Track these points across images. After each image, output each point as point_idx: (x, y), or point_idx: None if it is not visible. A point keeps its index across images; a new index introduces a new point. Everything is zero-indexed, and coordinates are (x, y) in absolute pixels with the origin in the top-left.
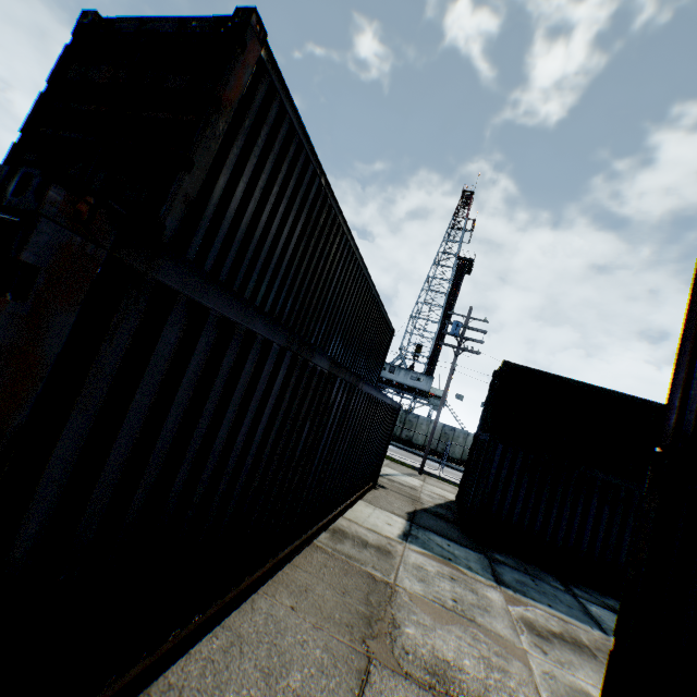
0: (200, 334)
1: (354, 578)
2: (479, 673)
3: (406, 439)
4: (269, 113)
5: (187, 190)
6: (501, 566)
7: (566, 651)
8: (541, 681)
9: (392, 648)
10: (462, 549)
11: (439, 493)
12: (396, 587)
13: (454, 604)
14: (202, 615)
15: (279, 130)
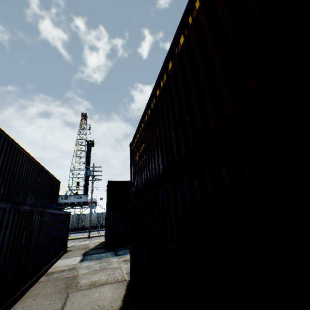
0: None
1: (60, 281)
2: (106, 277)
3: (82, 227)
4: None
5: None
6: (119, 251)
7: None
8: (124, 269)
9: (77, 287)
10: (105, 253)
11: (98, 241)
12: (78, 274)
13: (100, 268)
14: None
15: None
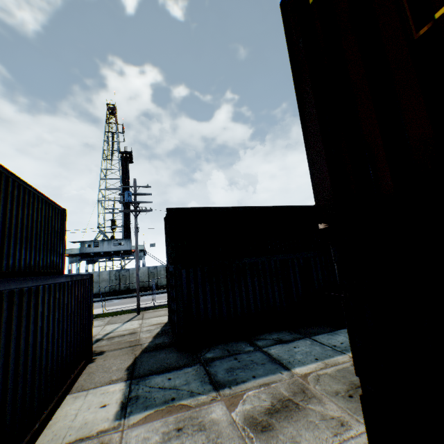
0: None
1: None
2: None
3: (125, 289)
4: None
5: None
6: (213, 365)
7: (285, 426)
8: None
9: None
10: (181, 373)
11: (156, 323)
12: None
13: None
14: None
15: None
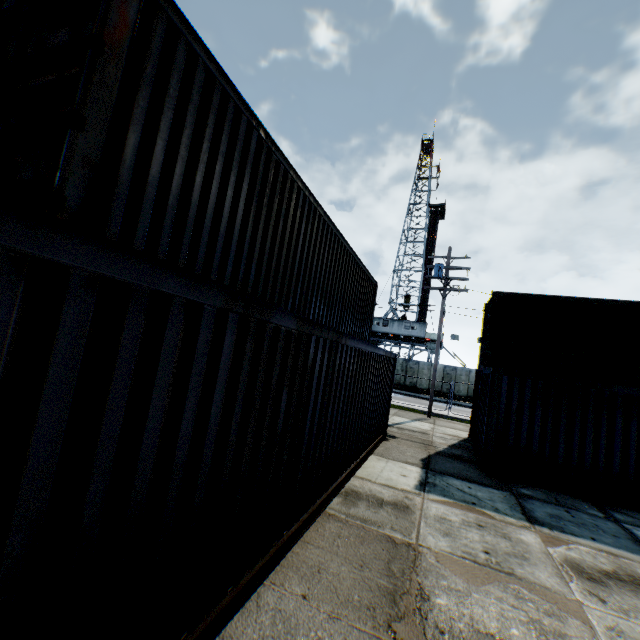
0: (63, 303)
1: (372, 546)
2: None
3: (411, 385)
4: (176, 58)
5: (85, 151)
6: (530, 502)
7: (627, 595)
8: None
9: (424, 629)
10: (484, 490)
11: (451, 434)
12: (420, 548)
13: (487, 558)
14: (189, 634)
15: (193, 77)
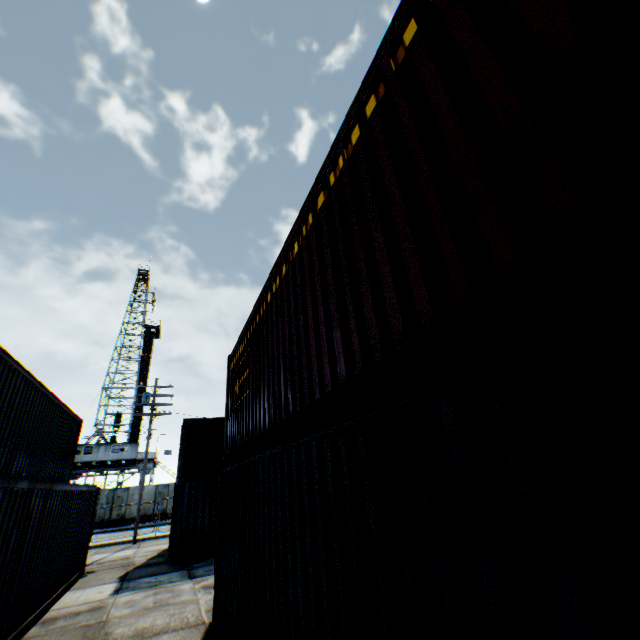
0: None
1: (72, 632)
2: (166, 620)
3: (119, 518)
4: None
5: None
6: (197, 568)
7: None
8: (204, 603)
9: None
10: (168, 574)
11: (154, 549)
12: (109, 618)
13: (155, 603)
14: None
15: None
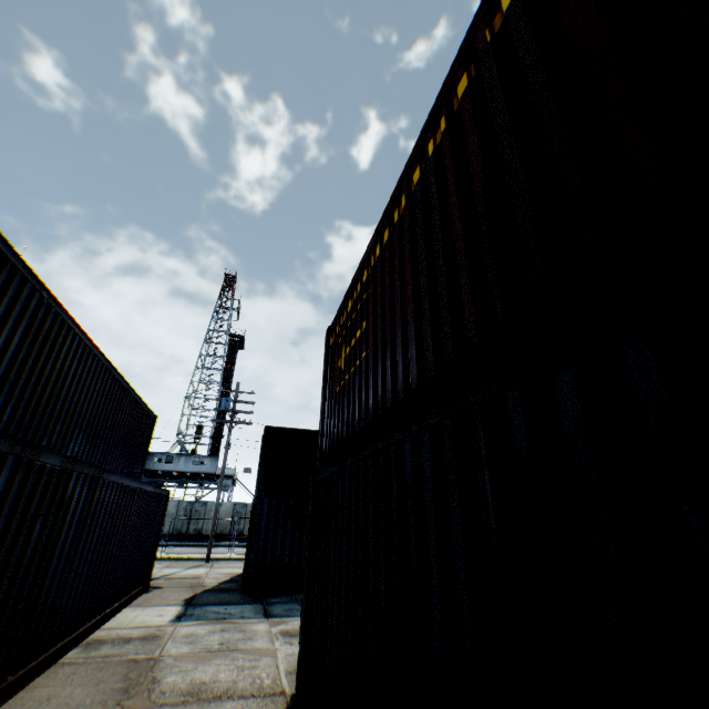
0: None
1: (112, 668)
2: (231, 676)
3: (195, 533)
4: None
5: None
6: (274, 605)
7: None
8: (283, 659)
9: (150, 695)
10: (239, 606)
11: (226, 572)
12: (162, 656)
13: (220, 646)
14: None
15: None
